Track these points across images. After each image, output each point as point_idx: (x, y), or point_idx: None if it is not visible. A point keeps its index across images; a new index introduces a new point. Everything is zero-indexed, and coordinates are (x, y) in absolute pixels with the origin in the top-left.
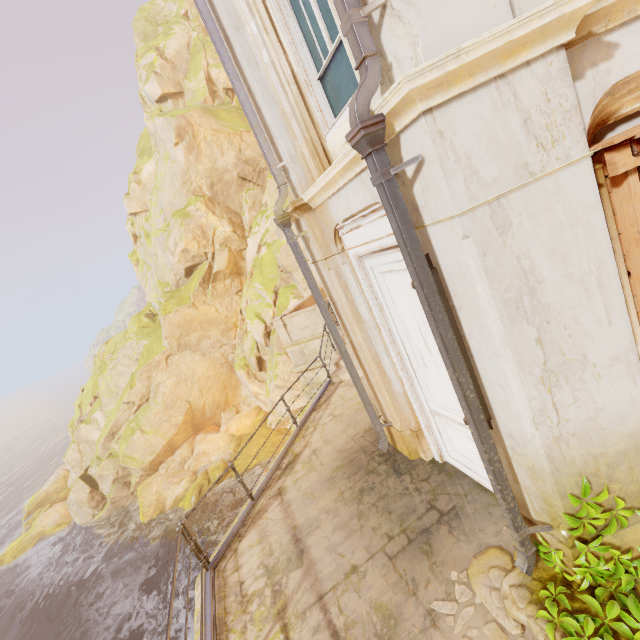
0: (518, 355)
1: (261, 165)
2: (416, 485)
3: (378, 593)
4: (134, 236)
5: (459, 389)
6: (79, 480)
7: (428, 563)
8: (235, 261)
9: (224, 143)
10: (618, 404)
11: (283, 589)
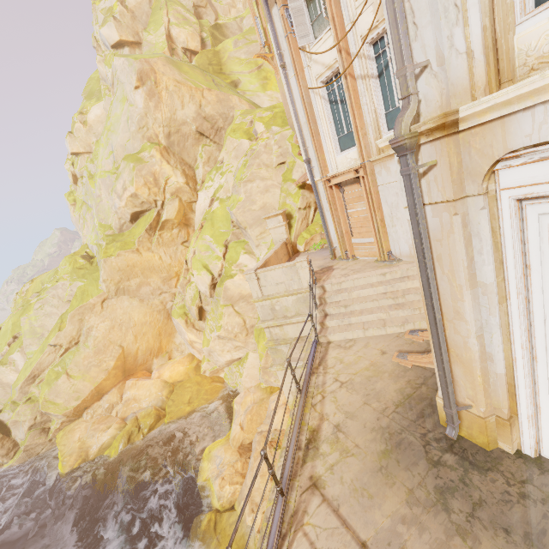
0: None
1: (219, 124)
2: (519, 489)
3: None
4: (73, 176)
5: None
6: None
7: None
8: (184, 212)
9: (185, 96)
10: None
11: None
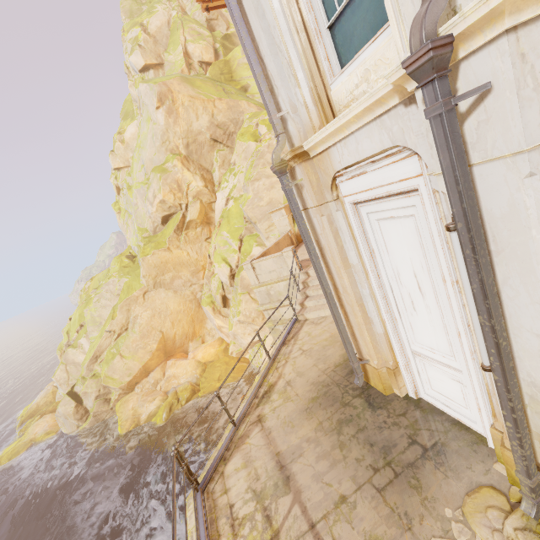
0: None
1: (230, 129)
2: (394, 419)
3: (371, 525)
4: (117, 188)
5: (491, 336)
6: (66, 396)
7: (419, 498)
8: (205, 212)
9: (199, 108)
10: None
11: (273, 515)
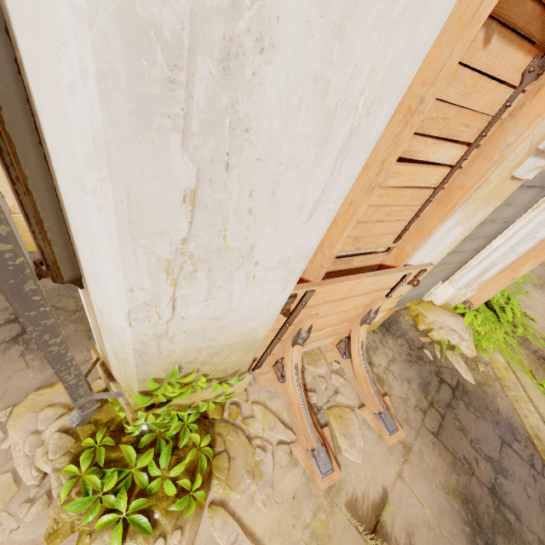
0: (132, 208)
1: None
2: None
3: None
4: None
5: None
6: None
7: None
8: None
9: None
10: (254, 307)
11: None
